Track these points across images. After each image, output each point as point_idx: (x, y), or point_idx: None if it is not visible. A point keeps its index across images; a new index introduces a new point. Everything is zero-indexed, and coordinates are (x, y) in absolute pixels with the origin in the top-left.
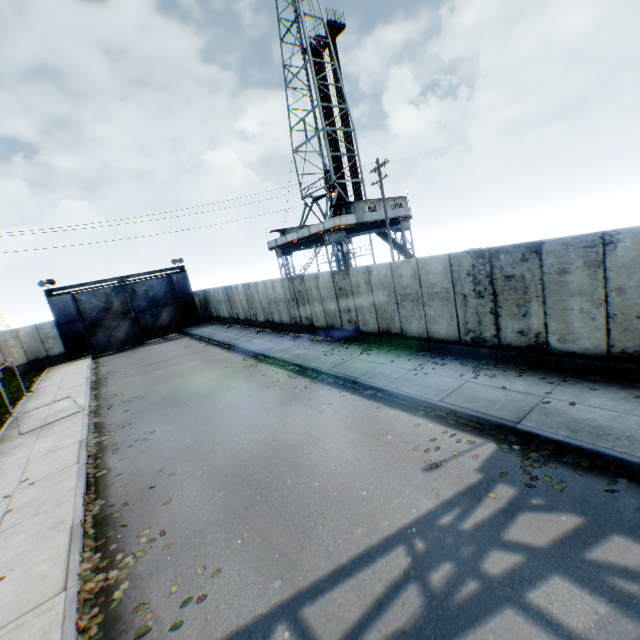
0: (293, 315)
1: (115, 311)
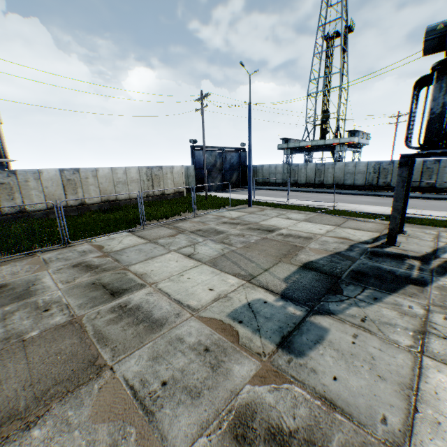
0: (369, 181)
1: (216, 167)
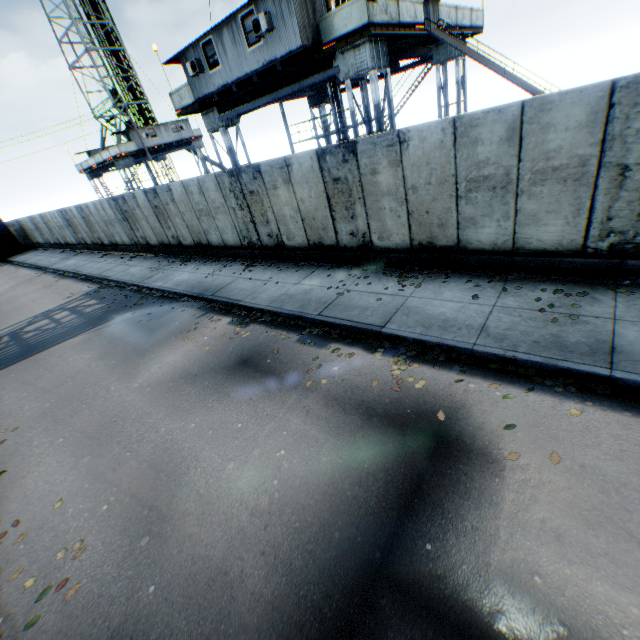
0: (76, 237)
1: None
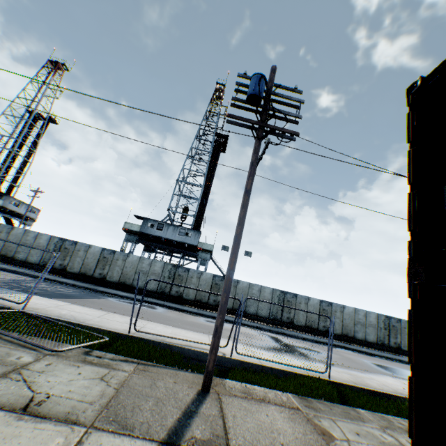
0: None
1: None
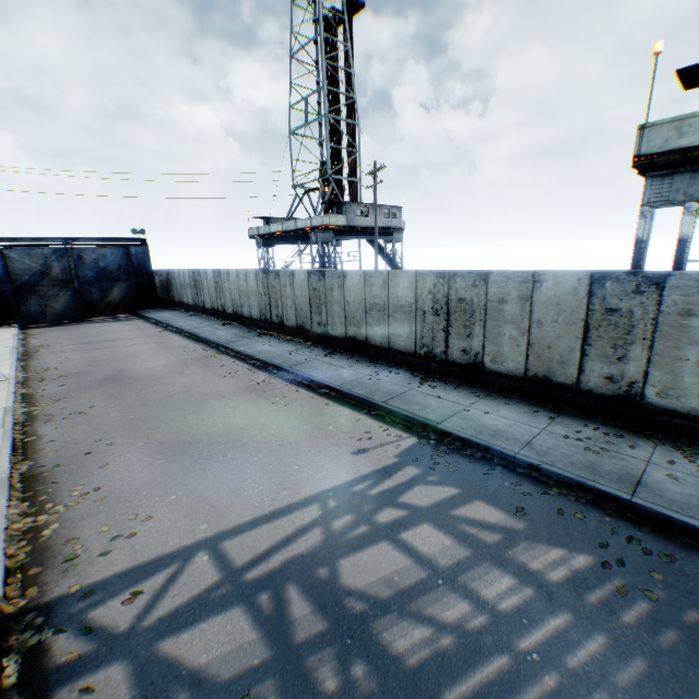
0: (264, 311)
1: (54, 277)
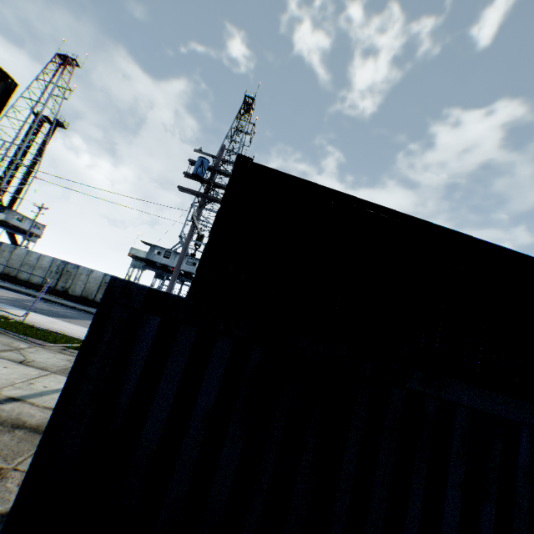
0: None
1: None
